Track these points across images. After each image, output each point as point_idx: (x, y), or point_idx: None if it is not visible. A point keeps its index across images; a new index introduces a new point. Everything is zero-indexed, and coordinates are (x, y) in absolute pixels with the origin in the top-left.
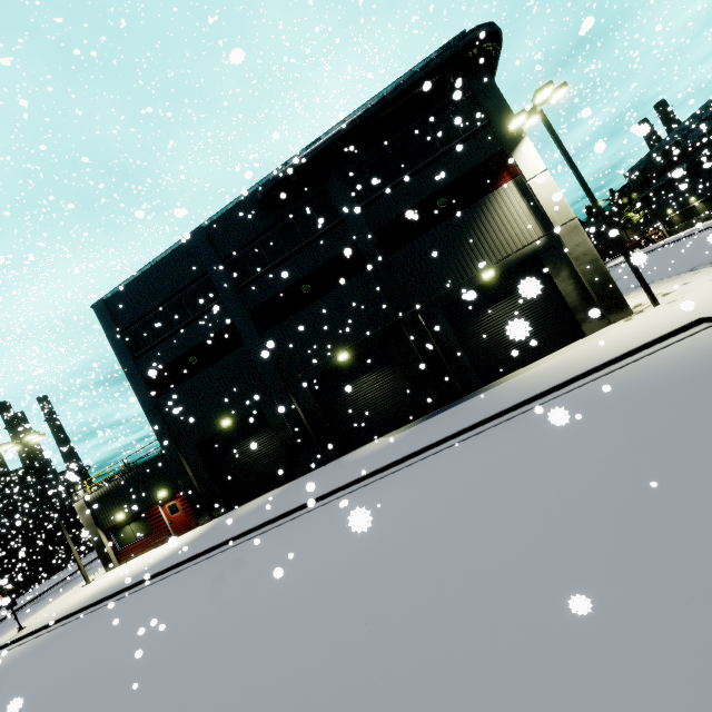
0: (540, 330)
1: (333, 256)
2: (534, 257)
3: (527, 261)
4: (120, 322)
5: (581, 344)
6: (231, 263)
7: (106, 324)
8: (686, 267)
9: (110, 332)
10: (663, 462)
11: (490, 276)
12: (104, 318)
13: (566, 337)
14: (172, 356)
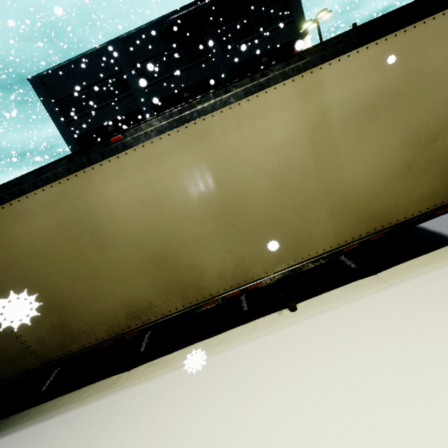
0: None
1: (203, 78)
2: None
3: None
4: (53, 95)
5: None
6: (139, 69)
7: (41, 95)
8: None
9: (46, 101)
10: None
11: None
12: (39, 90)
13: None
14: (96, 125)
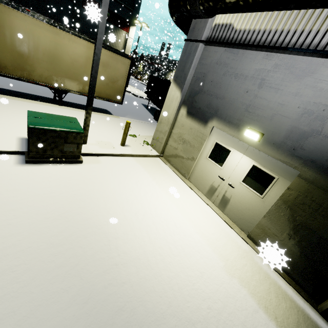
0: None
1: None
2: None
3: None
4: None
5: None
6: None
7: None
8: (137, 88)
9: None
10: None
11: None
12: None
13: None
14: None
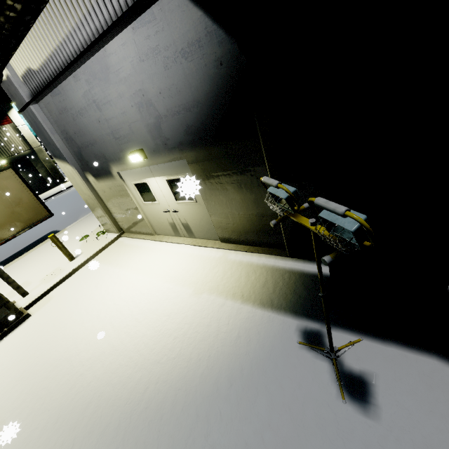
0: (33, 186)
1: None
2: (25, 157)
3: (23, 159)
4: None
5: (50, 191)
6: None
7: None
8: None
9: None
10: (61, 204)
11: (4, 162)
12: None
13: (45, 189)
14: None
